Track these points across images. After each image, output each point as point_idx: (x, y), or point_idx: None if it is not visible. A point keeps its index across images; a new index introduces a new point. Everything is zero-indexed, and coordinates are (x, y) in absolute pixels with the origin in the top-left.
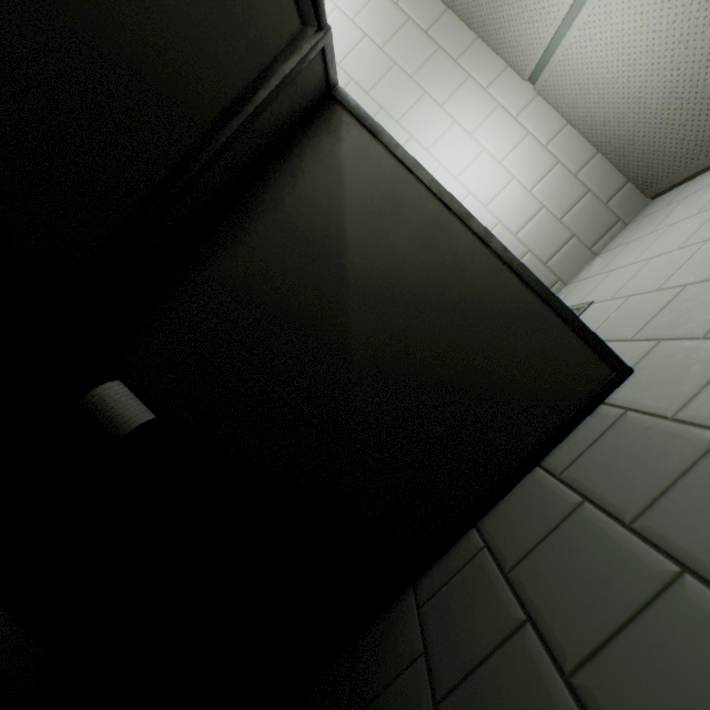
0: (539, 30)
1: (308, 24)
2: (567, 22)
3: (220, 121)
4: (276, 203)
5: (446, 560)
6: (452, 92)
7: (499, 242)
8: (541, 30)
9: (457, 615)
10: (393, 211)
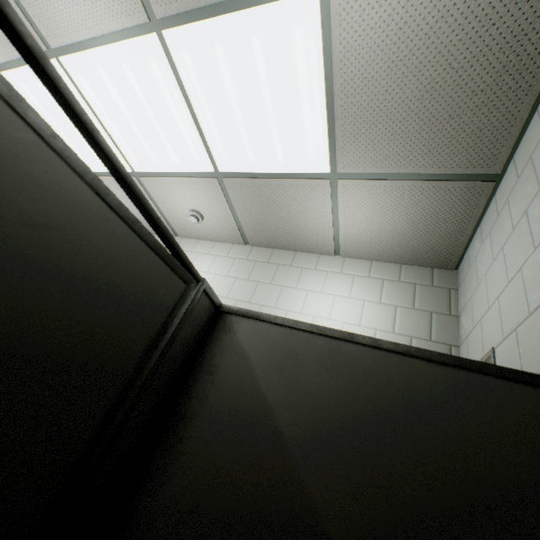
0: (324, 234)
1: (190, 282)
2: (335, 225)
3: (141, 362)
4: (202, 400)
5: None
6: (297, 279)
7: (387, 341)
8: (325, 233)
9: None
10: (294, 360)
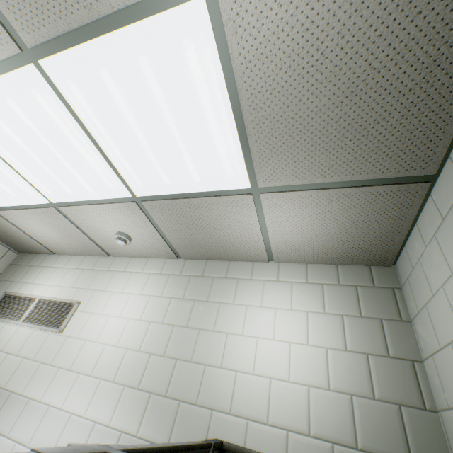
0: (255, 244)
1: None
2: (265, 235)
3: None
4: None
5: None
6: (234, 292)
7: None
8: (256, 243)
9: None
10: None
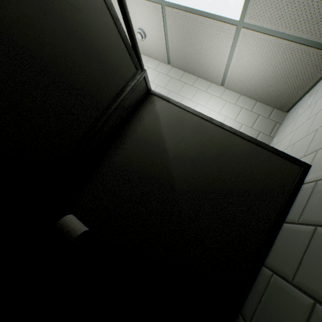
0: (219, 69)
1: (138, 69)
2: (228, 64)
3: (111, 103)
4: (134, 131)
5: (254, 290)
6: (193, 95)
7: (227, 125)
8: (220, 69)
9: (272, 318)
10: (180, 124)
